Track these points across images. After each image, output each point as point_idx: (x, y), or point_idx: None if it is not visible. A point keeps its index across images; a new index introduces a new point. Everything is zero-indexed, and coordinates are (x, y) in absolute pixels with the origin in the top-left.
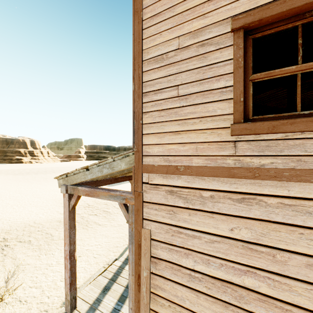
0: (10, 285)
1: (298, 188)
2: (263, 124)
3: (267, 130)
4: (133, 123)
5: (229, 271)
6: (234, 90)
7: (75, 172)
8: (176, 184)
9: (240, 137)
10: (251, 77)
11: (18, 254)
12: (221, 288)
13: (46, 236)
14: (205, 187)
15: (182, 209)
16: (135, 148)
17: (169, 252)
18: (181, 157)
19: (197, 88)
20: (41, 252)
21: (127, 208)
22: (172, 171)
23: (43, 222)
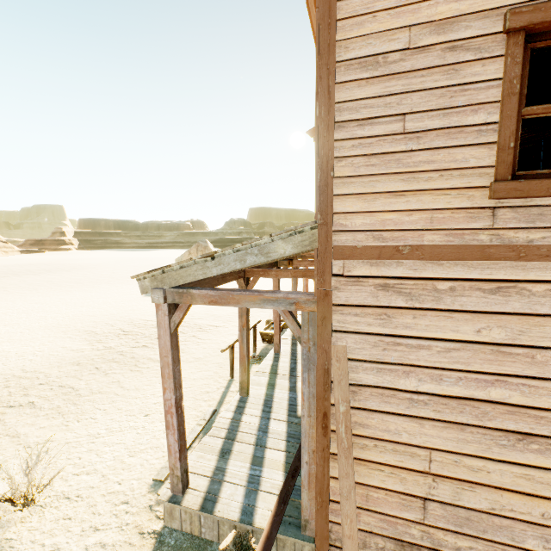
0: (36, 477)
1: None
2: (541, 184)
3: (545, 192)
4: (316, 176)
5: (470, 385)
6: (500, 129)
7: (183, 264)
8: (394, 274)
9: (502, 201)
10: (523, 110)
11: (18, 427)
12: (457, 408)
13: (63, 391)
14: (442, 275)
15: (403, 310)
16: (320, 219)
17: (378, 373)
18: (405, 232)
19: (438, 121)
20: (67, 418)
21: (294, 318)
22: (389, 254)
23: (44, 369)
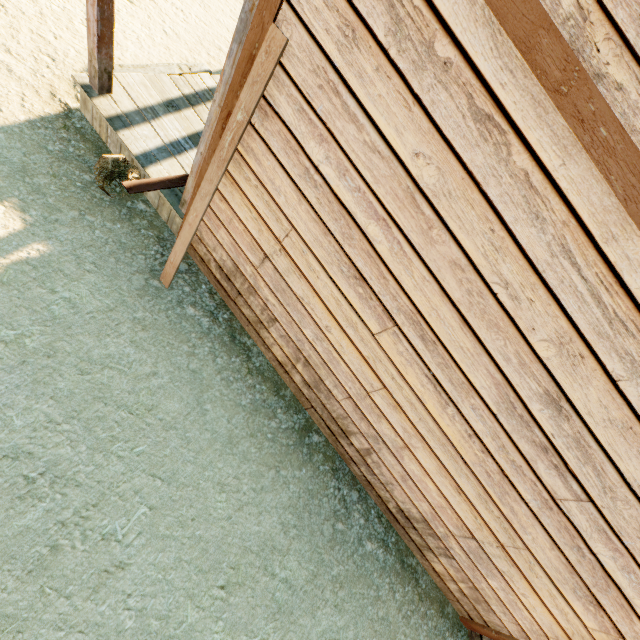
0: None
1: (580, 172)
2: None
3: None
4: None
5: (361, 203)
6: None
7: None
8: None
9: None
10: None
11: None
12: (335, 215)
13: None
14: (456, 27)
15: (374, 45)
16: None
17: (298, 113)
18: None
19: None
20: None
21: None
22: None
23: None
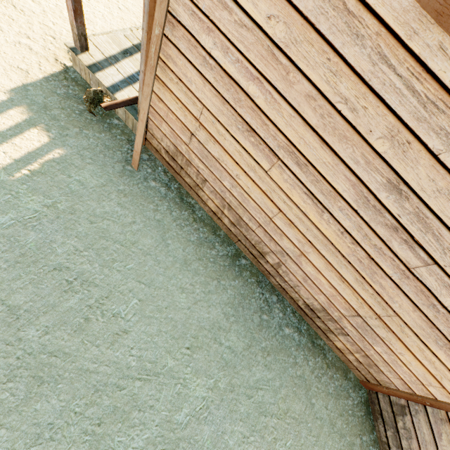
0: None
1: None
2: None
3: None
4: None
5: (241, 71)
6: None
7: None
8: None
9: None
10: None
11: None
12: (227, 86)
13: None
14: None
15: None
16: None
17: (191, 16)
18: None
19: None
20: None
21: None
22: None
23: None
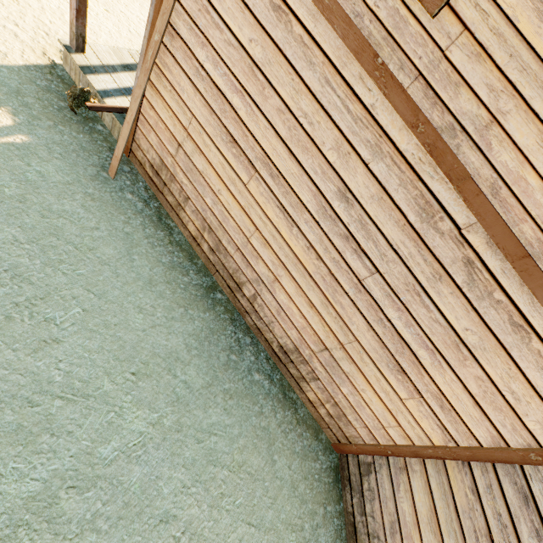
0: None
1: (323, 29)
2: None
3: None
4: None
5: (228, 84)
6: None
7: None
8: None
9: None
10: None
11: None
12: (215, 97)
13: None
14: None
15: None
16: None
17: (189, 31)
18: None
19: None
20: None
21: None
22: None
23: None
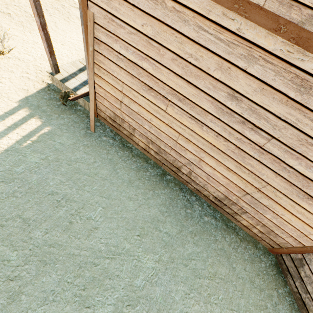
0: (5, 45)
1: None
2: None
3: None
4: None
5: (137, 57)
6: None
7: None
8: None
9: None
10: None
11: (2, 23)
12: (132, 67)
13: (26, 15)
14: None
15: None
16: None
17: (106, 37)
18: None
19: None
20: (25, 29)
21: None
22: None
23: None
